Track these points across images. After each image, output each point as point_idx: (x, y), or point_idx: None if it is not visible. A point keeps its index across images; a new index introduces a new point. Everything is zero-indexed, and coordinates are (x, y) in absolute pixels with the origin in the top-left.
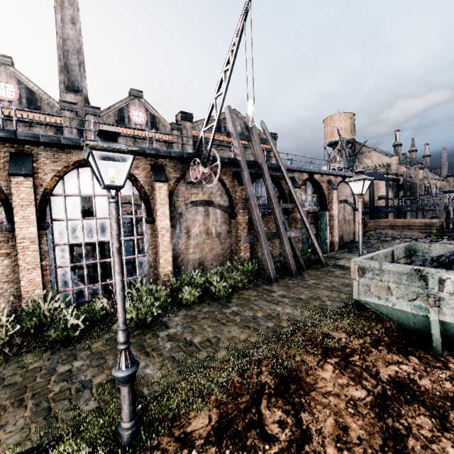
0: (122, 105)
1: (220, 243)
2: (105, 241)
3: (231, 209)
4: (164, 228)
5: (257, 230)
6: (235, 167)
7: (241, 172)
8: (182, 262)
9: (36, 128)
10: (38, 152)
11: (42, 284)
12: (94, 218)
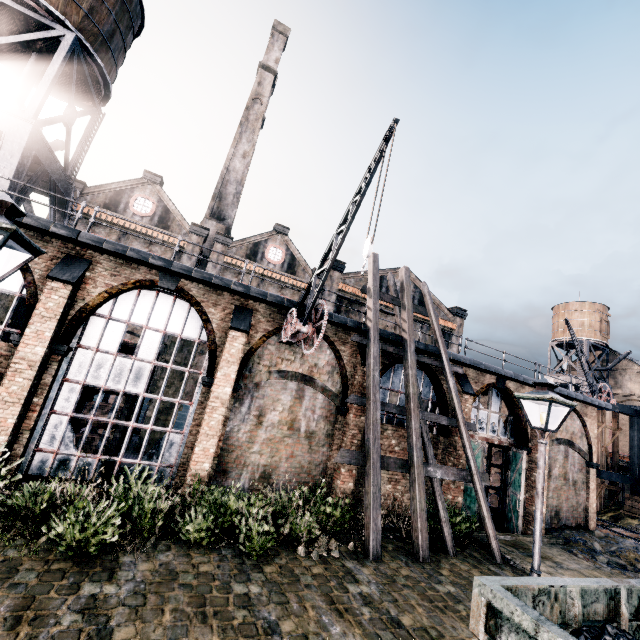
0: (260, 239)
1: (310, 450)
2: (133, 394)
3: (342, 399)
4: (219, 398)
5: (367, 445)
6: (360, 335)
7: (367, 345)
8: (235, 463)
9: (156, 246)
10: (99, 261)
11: (11, 430)
12: (133, 358)
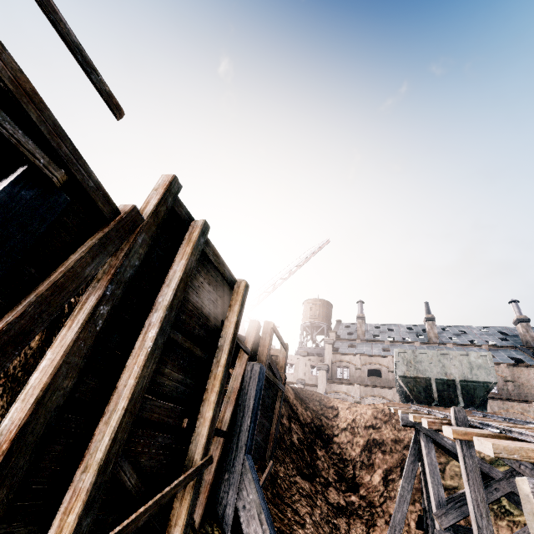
0: None
1: None
2: None
3: None
4: None
5: None
6: None
7: None
8: None
9: None
10: None
11: None
12: None
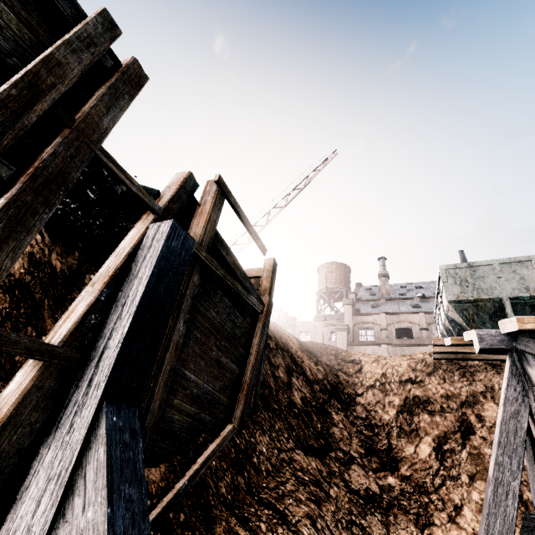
0: None
1: None
2: None
3: None
4: None
5: None
6: None
7: None
8: None
9: None
10: None
11: None
12: None
